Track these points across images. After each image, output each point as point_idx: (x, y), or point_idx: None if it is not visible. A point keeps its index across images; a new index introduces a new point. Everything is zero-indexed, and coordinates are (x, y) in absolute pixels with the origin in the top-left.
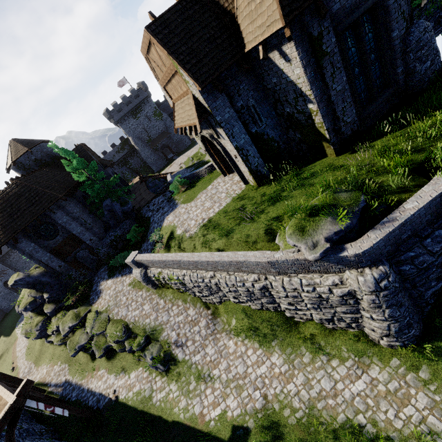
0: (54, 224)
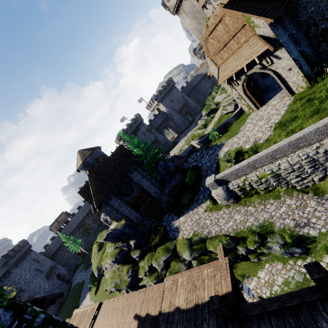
0: (130, 183)
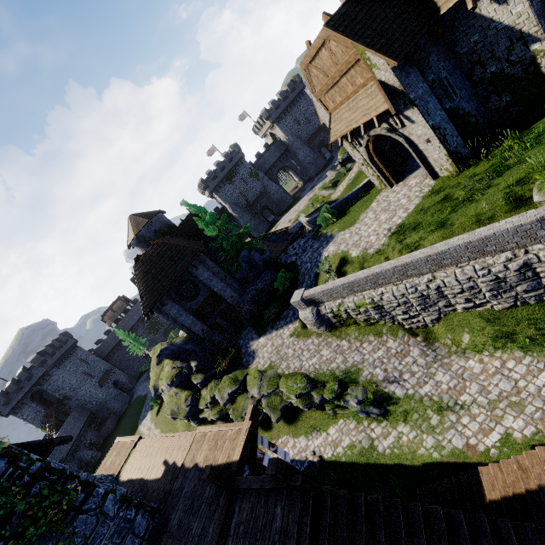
0: (195, 283)
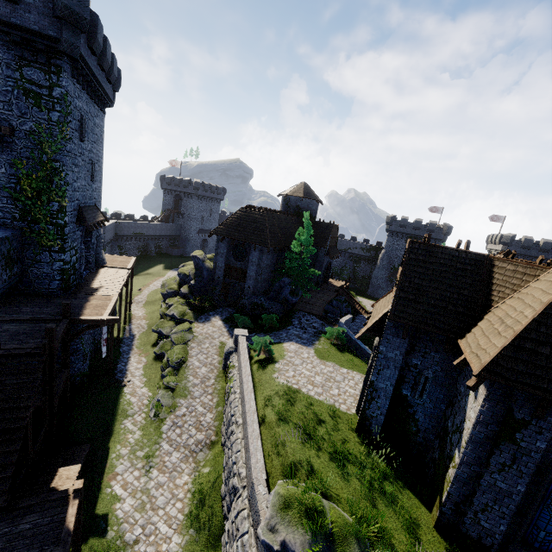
0: (247, 254)
